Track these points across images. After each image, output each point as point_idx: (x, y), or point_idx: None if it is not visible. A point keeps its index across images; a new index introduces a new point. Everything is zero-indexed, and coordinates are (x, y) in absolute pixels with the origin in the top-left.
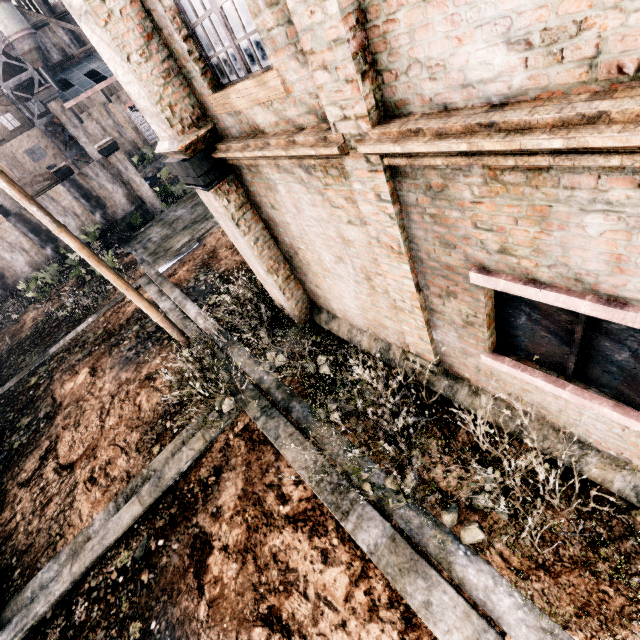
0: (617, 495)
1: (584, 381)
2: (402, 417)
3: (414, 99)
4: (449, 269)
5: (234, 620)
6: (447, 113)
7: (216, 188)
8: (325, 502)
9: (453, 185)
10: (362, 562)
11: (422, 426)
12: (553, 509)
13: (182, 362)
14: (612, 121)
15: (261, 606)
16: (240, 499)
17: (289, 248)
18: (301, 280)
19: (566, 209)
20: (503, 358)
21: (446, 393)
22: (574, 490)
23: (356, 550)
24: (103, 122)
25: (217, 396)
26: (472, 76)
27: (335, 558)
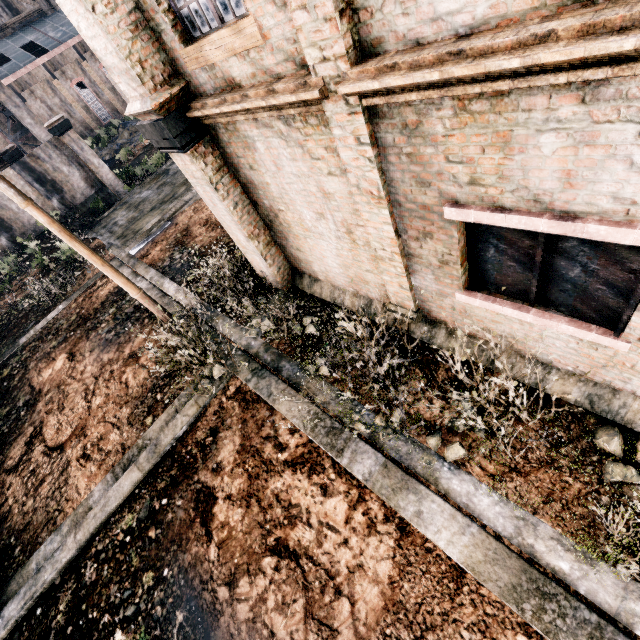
0: (574, 405)
1: (545, 304)
2: (387, 359)
3: (389, 36)
4: (425, 209)
5: (244, 555)
6: (420, 47)
7: (192, 150)
8: (321, 444)
9: (427, 120)
10: (358, 489)
11: (405, 369)
12: (522, 423)
13: (167, 335)
14: (559, 39)
15: (268, 539)
16: (239, 453)
17: (269, 211)
18: (282, 245)
19: (525, 132)
20: (475, 294)
21: (425, 338)
22: (539, 405)
23: (352, 480)
24: (48, 101)
25: (206, 364)
26: (441, 9)
27: (334, 490)
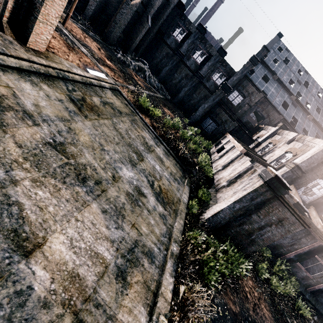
0: None
1: None
2: None
3: None
4: None
5: None
6: None
7: None
8: None
9: None
10: None
11: None
12: None
13: None
14: None
15: None
16: None
17: None
18: None
19: None
20: None
21: None
22: None
23: None
24: None
25: None
26: None
27: None
